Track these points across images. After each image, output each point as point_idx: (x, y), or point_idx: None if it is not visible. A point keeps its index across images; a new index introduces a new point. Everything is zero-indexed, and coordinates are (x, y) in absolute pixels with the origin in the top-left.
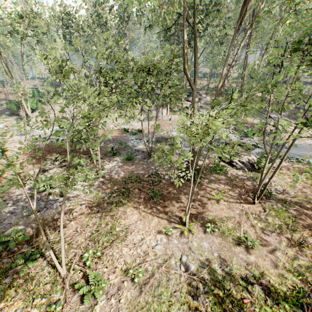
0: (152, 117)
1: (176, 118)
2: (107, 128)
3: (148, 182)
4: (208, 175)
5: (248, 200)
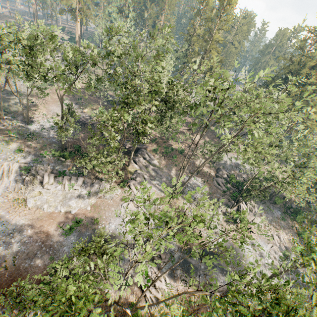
0: (94, 192)
1: (118, 196)
2: (40, 209)
3: None
4: None
5: None
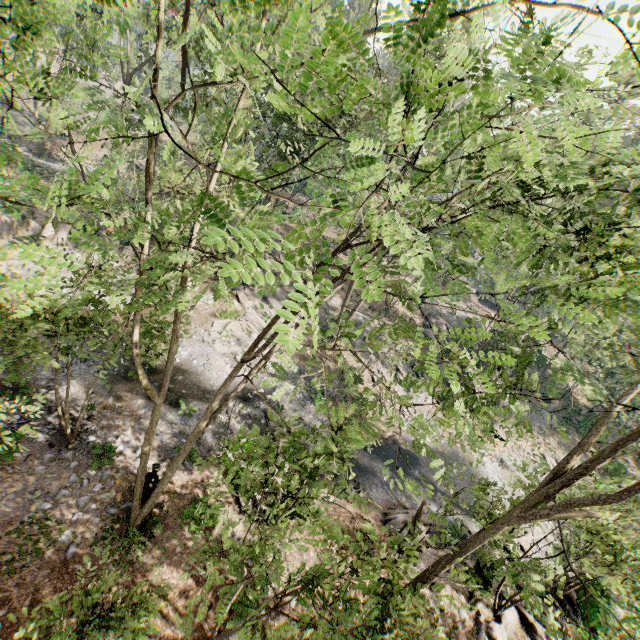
0: None
1: (208, 306)
2: None
3: (2, 557)
4: (172, 530)
5: (204, 629)
